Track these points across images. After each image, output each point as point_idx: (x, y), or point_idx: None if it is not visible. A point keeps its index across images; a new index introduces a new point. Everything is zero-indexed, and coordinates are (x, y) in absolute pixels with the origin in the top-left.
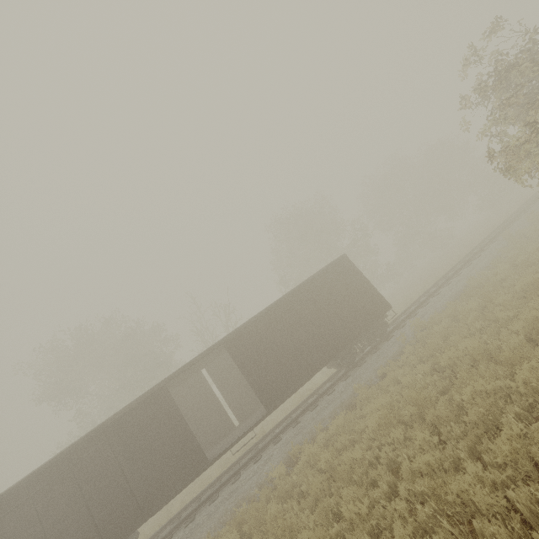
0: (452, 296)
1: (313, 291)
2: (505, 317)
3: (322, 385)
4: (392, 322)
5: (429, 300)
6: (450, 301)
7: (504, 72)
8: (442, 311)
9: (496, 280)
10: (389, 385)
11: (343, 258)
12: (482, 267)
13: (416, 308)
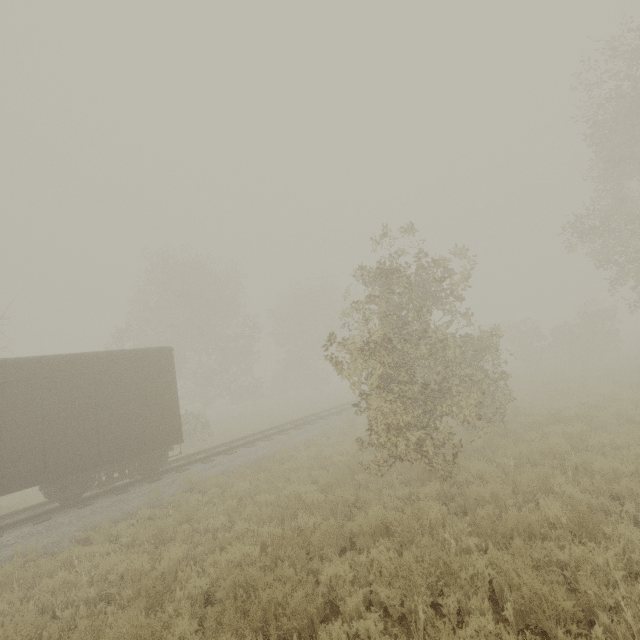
0: (257, 457)
1: (85, 374)
2: (240, 529)
3: (9, 515)
4: (185, 457)
5: (240, 448)
6: (240, 467)
7: (389, 272)
8: (222, 476)
9: (293, 464)
10: (52, 571)
11: (166, 351)
12: (306, 438)
13: (218, 453)
